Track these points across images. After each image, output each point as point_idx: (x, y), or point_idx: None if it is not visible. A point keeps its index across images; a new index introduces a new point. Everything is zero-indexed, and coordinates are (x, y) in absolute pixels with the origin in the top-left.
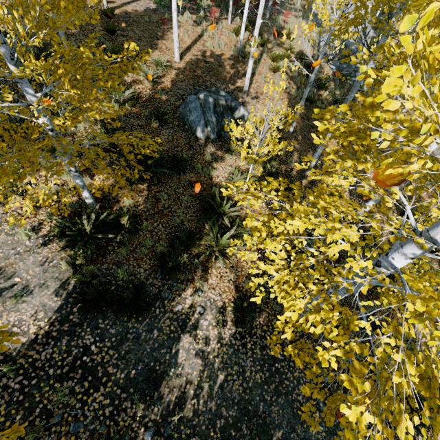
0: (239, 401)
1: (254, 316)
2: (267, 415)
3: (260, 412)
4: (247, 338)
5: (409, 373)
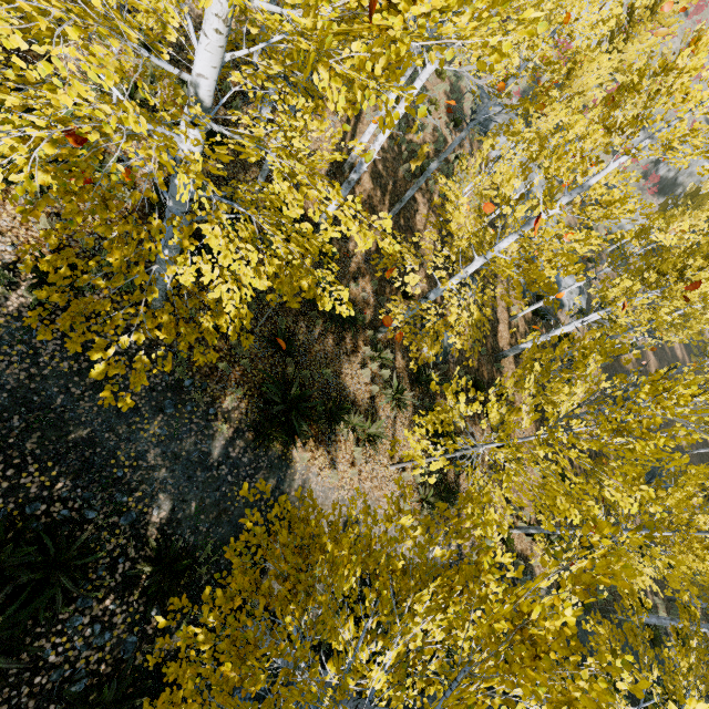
0: (16, 388)
1: (80, 289)
2: (69, 410)
3: (55, 405)
4: (58, 315)
5: (210, 302)
